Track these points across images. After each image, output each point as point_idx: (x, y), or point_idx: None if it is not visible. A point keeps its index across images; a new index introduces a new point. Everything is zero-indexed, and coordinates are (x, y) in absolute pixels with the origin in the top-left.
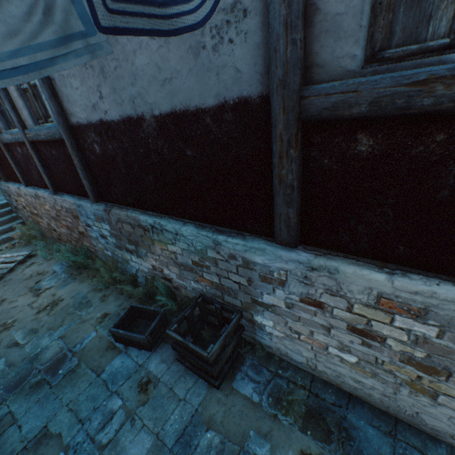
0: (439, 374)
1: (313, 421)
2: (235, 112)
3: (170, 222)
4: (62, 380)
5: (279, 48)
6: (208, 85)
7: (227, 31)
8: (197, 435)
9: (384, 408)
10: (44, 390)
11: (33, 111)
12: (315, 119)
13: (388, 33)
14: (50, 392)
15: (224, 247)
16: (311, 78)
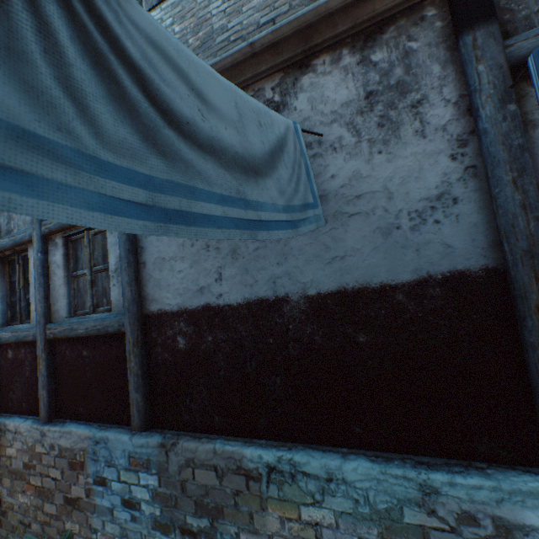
0: None
1: None
2: (445, 286)
3: (313, 456)
4: None
5: (516, 224)
6: (402, 260)
7: (430, 214)
8: None
9: None
10: None
11: (74, 300)
12: None
13: None
14: None
15: (445, 496)
16: None
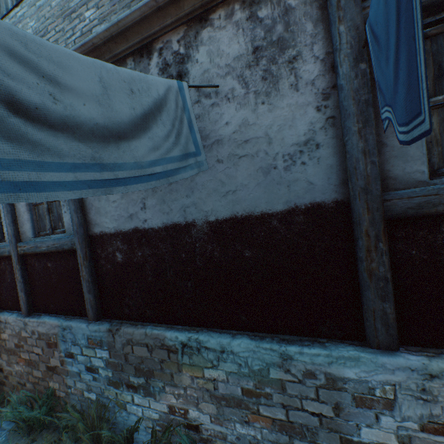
0: None
1: None
2: (307, 215)
3: (212, 336)
4: None
5: (358, 167)
6: (277, 194)
7: (299, 157)
8: None
9: None
10: None
11: (37, 224)
12: (400, 216)
13: (441, 158)
14: None
15: (297, 361)
16: (386, 187)
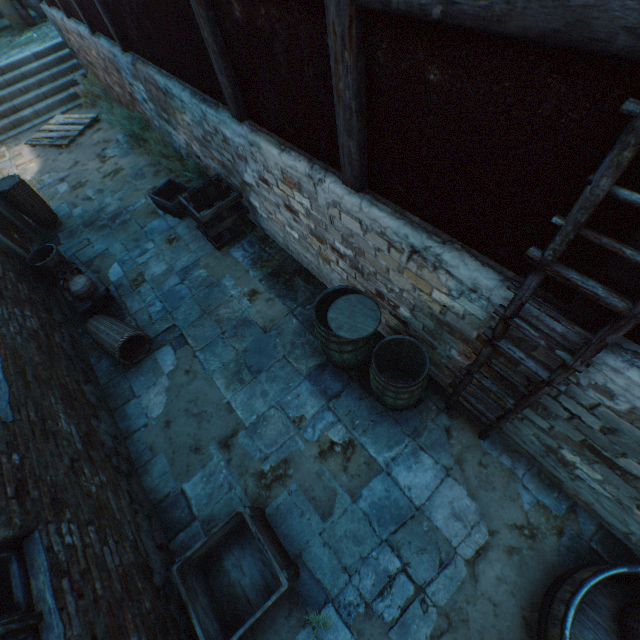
0: (324, 243)
1: (270, 278)
2: None
3: (175, 87)
4: (119, 227)
5: None
6: None
7: None
8: (194, 270)
9: (322, 280)
10: (107, 231)
11: None
12: None
13: None
14: (111, 232)
15: (209, 119)
16: None
